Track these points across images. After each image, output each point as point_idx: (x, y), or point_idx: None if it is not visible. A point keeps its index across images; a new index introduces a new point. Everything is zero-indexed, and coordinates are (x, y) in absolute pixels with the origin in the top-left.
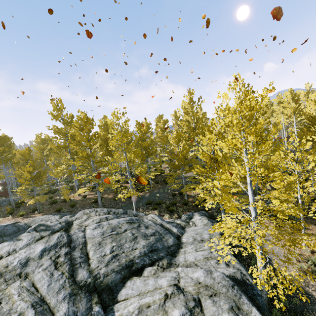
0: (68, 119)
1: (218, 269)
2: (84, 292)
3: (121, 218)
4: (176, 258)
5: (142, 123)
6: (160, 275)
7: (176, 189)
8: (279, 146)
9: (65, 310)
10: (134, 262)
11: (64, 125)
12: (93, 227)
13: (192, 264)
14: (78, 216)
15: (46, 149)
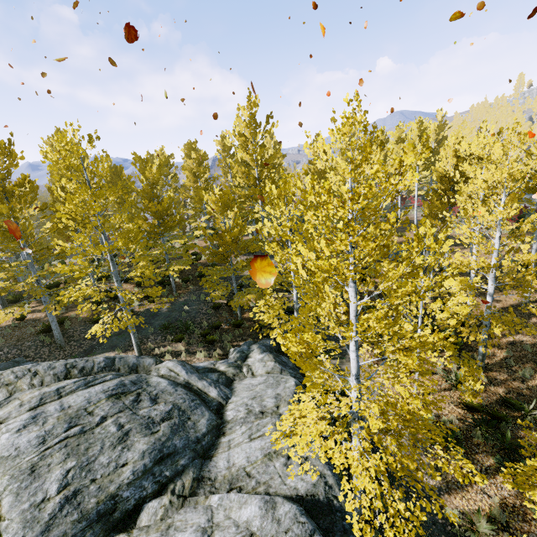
0: None
1: (288, 481)
2: None
3: (96, 388)
4: (211, 463)
5: (148, 160)
6: (174, 523)
7: (222, 295)
8: (389, 212)
9: None
10: (119, 500)
11: None
12: (19, 426)
13: (242, 474)
14: None
15: None
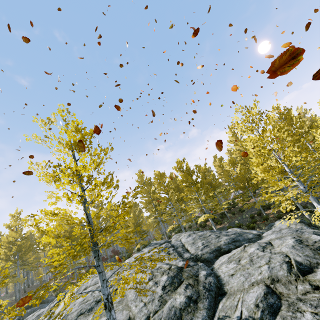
0: (148, 181)
1: None
2: (191, 261)
3: (205, 231)
4: None
5: (200, 165)
6: None
7: (254, 213)
8: None
9: (182, 263)
10: (221, 248)
11: (146, 186)
12: (186, 237)
13: None
14: (173, 237)
15: (137, 211)
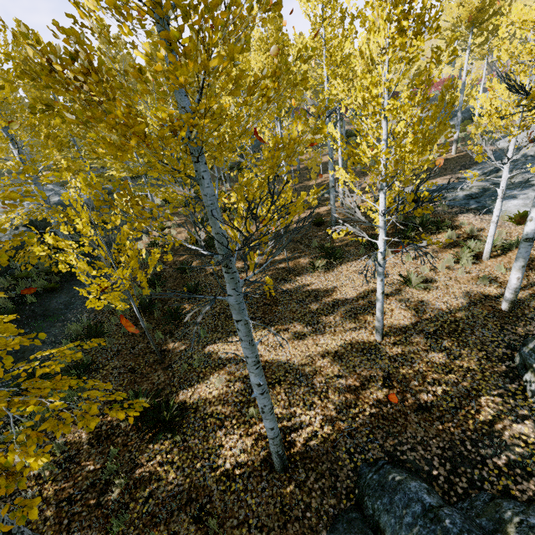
0: None
1: None
2: None
3: None
4: None
5: None
6: None
7: None
8: None
9: None
10: None
11: None
12: None
13: None
14: None
15: None
